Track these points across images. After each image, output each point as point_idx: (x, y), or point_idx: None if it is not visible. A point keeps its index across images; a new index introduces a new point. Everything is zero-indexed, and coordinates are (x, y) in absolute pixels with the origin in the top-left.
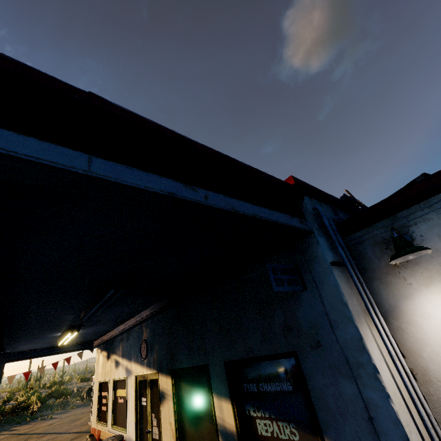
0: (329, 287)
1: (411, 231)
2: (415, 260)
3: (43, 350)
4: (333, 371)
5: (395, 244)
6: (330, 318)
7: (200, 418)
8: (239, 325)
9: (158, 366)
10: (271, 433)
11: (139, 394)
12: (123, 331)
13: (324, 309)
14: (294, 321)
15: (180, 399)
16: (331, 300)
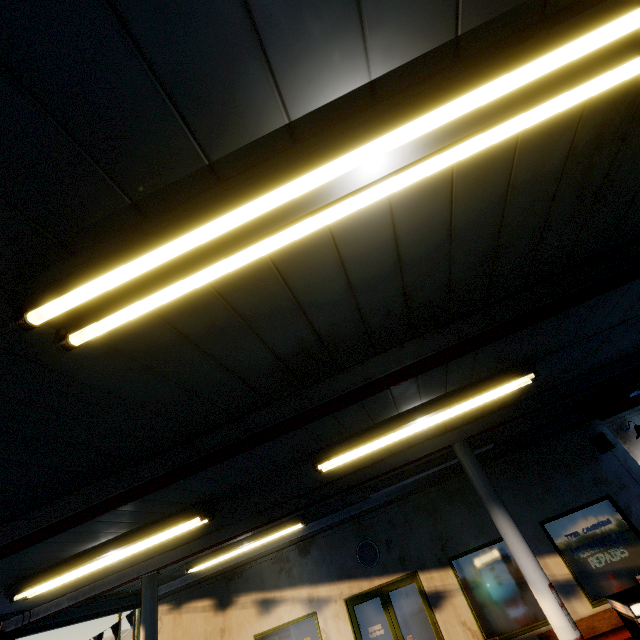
0: (620, 450)
1: (627, 425)
2: (634, 441)
3: (75, 607)
4: (639, 499)
5: (638, 429)
6: (626, 468)
7: (514, 592)
8: (547, 487)
9: (413, 564)
10: (605, 561)
11: (359, 626)
12: (303, 539)
13: (621, 463)
14: (601, 475)
15: (473, 587)
16: (623, 458)
